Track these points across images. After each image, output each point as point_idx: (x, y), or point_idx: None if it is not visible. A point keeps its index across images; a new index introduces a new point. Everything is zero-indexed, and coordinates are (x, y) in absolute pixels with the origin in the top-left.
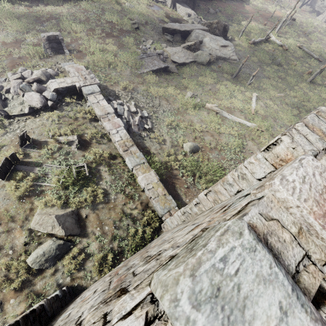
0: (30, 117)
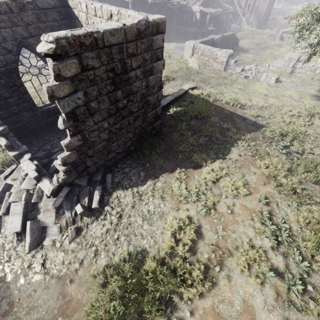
0: None
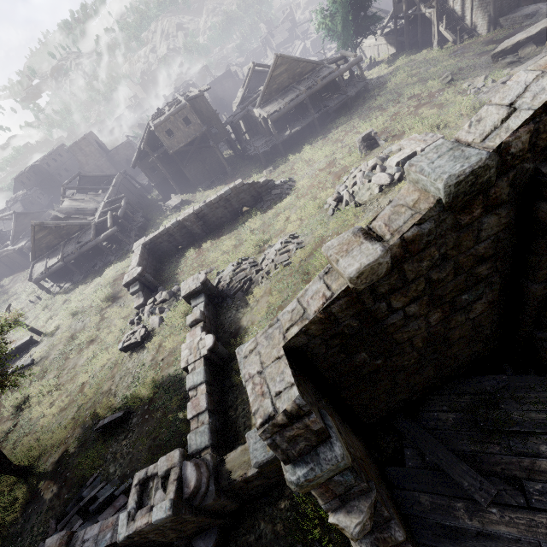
0: (380, 197)
